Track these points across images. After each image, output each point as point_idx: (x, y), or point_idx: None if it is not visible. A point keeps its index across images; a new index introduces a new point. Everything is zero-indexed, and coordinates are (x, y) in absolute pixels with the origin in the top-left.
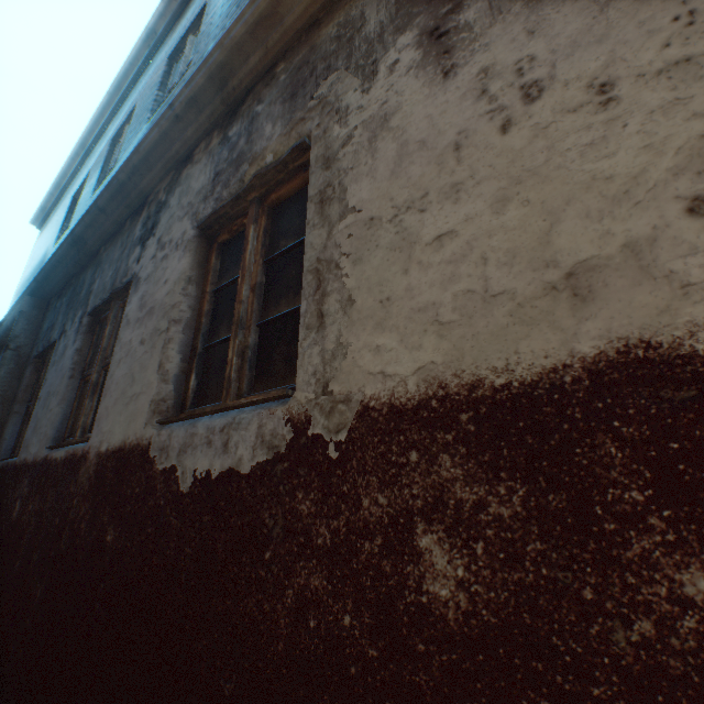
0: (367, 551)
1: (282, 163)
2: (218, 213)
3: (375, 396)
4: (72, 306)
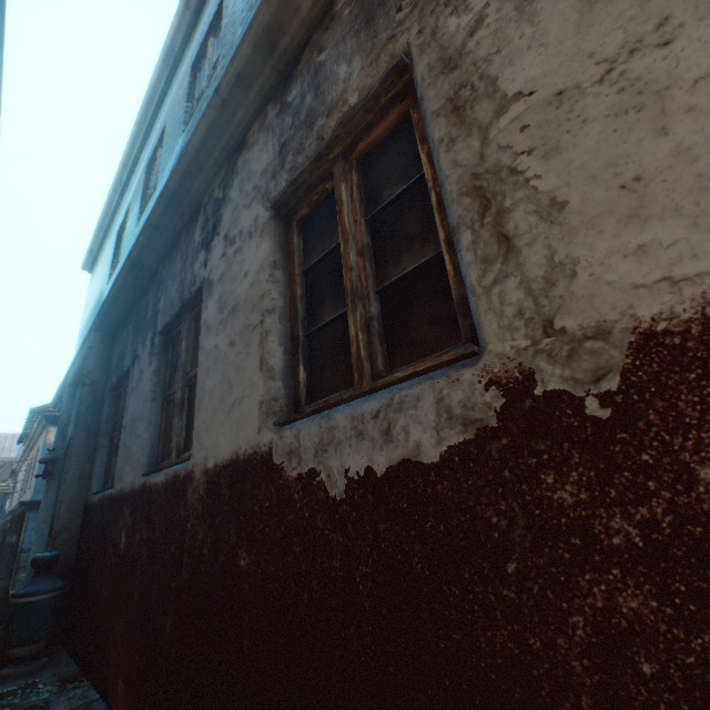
0: None
1: (372, 98)
2: (295, 184)
3: (663, 315)
4: (139, 331)
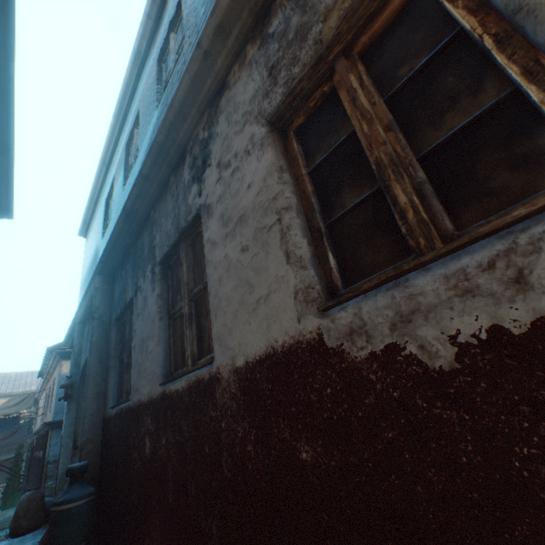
0: None
1: None
2: (292, 94)
3: None
4: (137, 267)
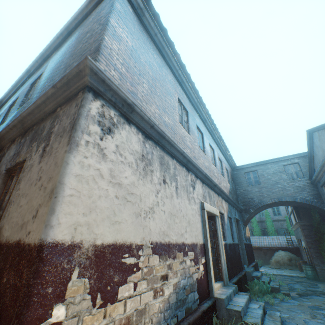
0: None
1: (22, 162)
2: (10, 168)
3: (1, 240)
4: None
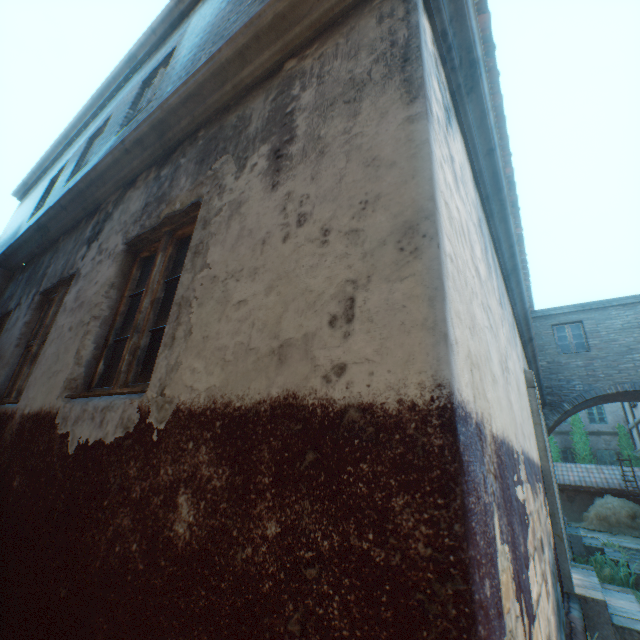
0: (155, 503)
1: (185, 212)
2: (141, 237)
3: (185, 402)
4: (30, 282)
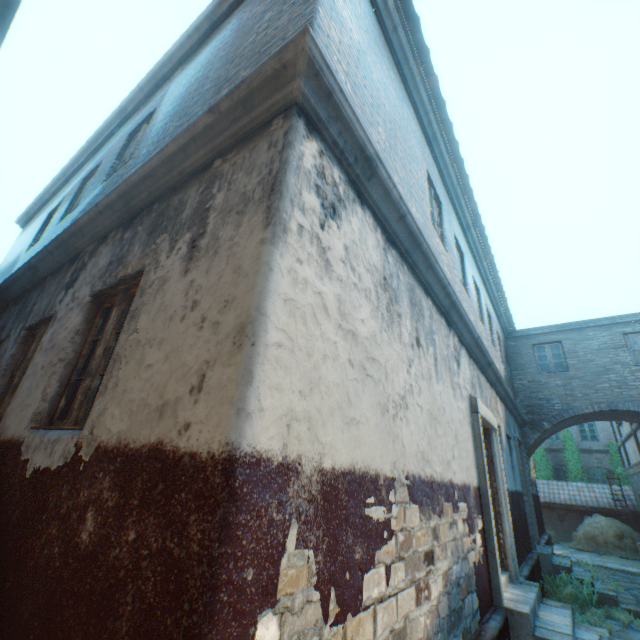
0: (74, 517)
1: (134, 276)
2: (103, 292)
3: (104, 441)
4: (19, 316)
